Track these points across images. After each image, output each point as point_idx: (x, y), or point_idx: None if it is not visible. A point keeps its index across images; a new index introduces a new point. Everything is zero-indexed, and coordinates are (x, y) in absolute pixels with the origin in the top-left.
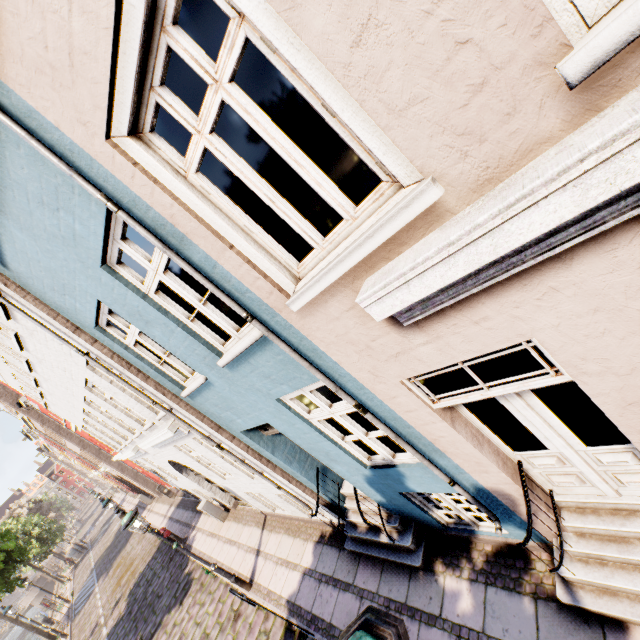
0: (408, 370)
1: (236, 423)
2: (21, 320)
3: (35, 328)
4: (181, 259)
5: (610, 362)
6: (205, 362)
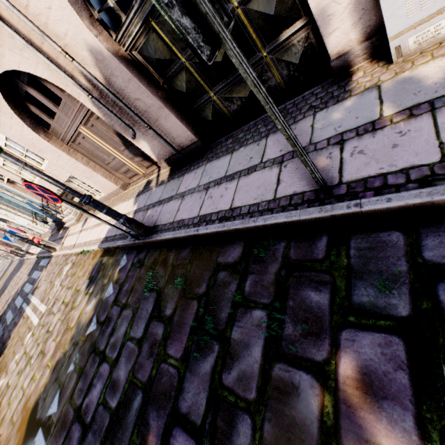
0: None
1: None
2: None
3: None
4: None
5: (4, 174)
6: None
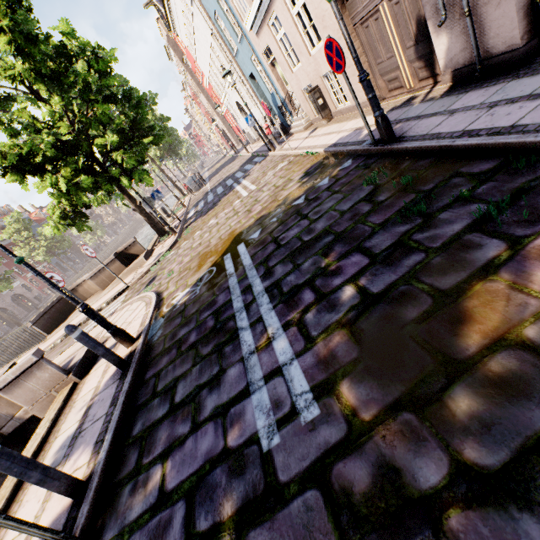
0: (261, 50)
1: (247, 72)
2: (195, 8)
3: (199, 13)
4: (228, 6)
5: (274, 51)
6: (237, 41)
